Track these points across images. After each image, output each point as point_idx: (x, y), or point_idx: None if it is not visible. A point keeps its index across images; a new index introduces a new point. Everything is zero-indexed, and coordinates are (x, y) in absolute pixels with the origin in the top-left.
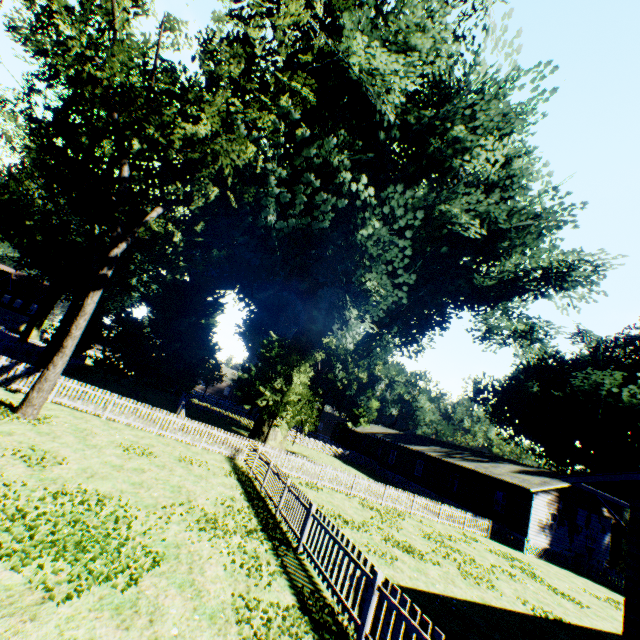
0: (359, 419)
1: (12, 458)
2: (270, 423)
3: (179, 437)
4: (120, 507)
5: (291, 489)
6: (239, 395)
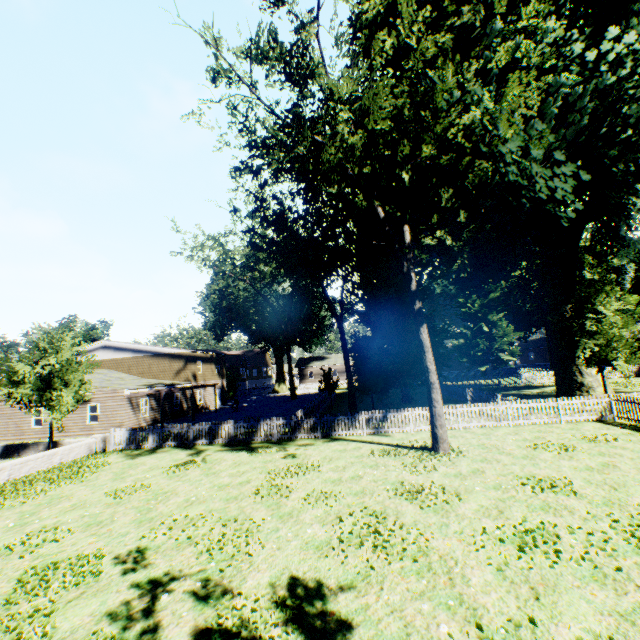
0: None
1: (540, 493)
2: (580, 371)
3: (534, 421)
4: None
5: None
6: (466, 362)
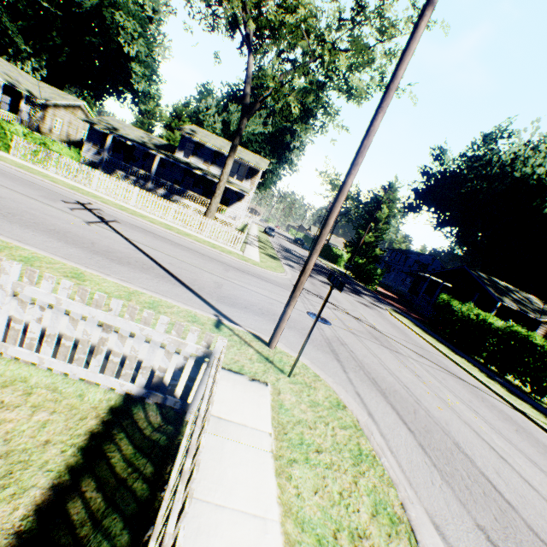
0: None
1: None
2: None
3: None
4: None
5: None
6: None
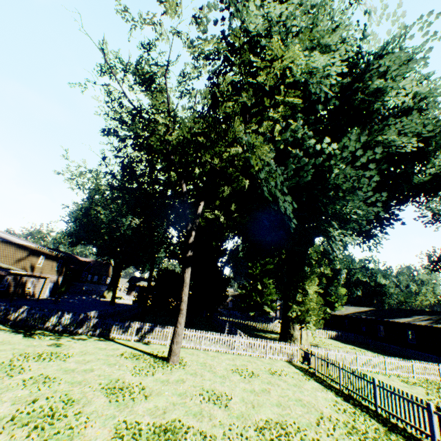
0: (334, 304)
1: (206, 402)
2: (293, 326)
3: (250, 353)
4: (298, 432)
5: (384, 387)
6: (243, 306)
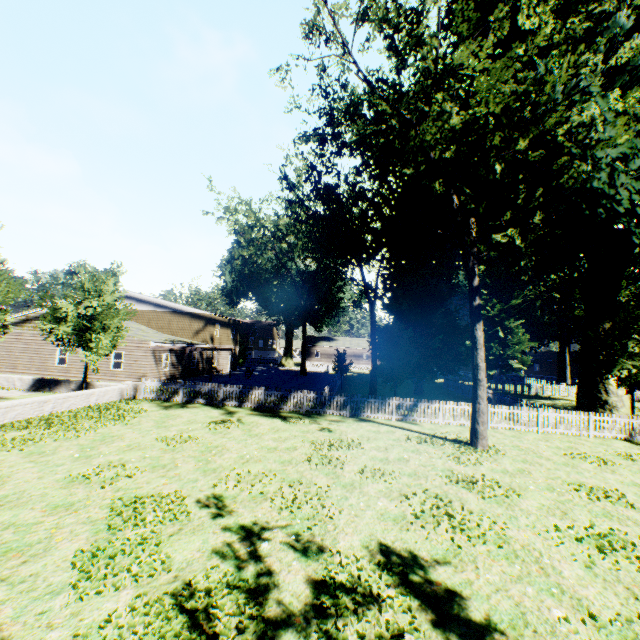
0: None
1: (596, 500)
2: (606, 390)
3: (563, 431)
4: None
5: None
6: None
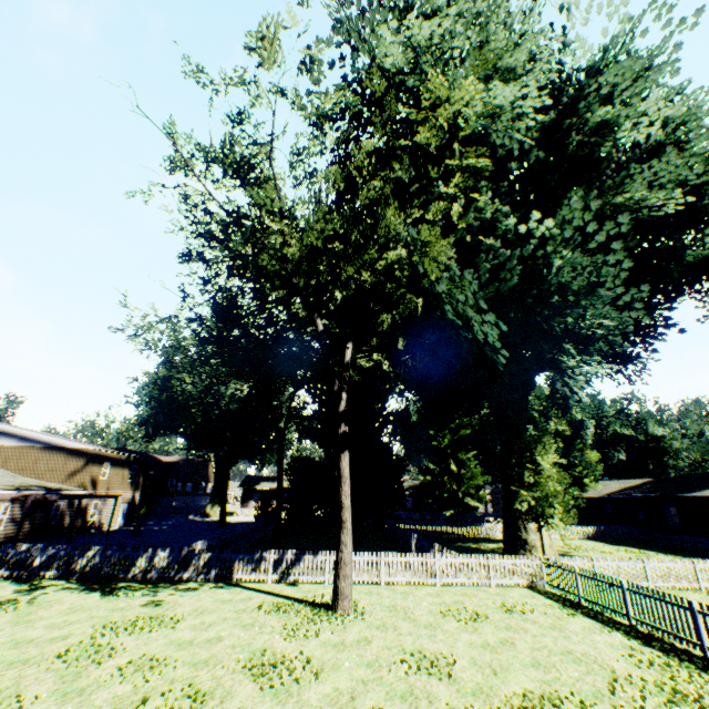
0: (582, 481)
1: (414, 674)
2: (525, 526)
3: (464, 580)
4: (583, 708)
5: None
6: (431, 502)
